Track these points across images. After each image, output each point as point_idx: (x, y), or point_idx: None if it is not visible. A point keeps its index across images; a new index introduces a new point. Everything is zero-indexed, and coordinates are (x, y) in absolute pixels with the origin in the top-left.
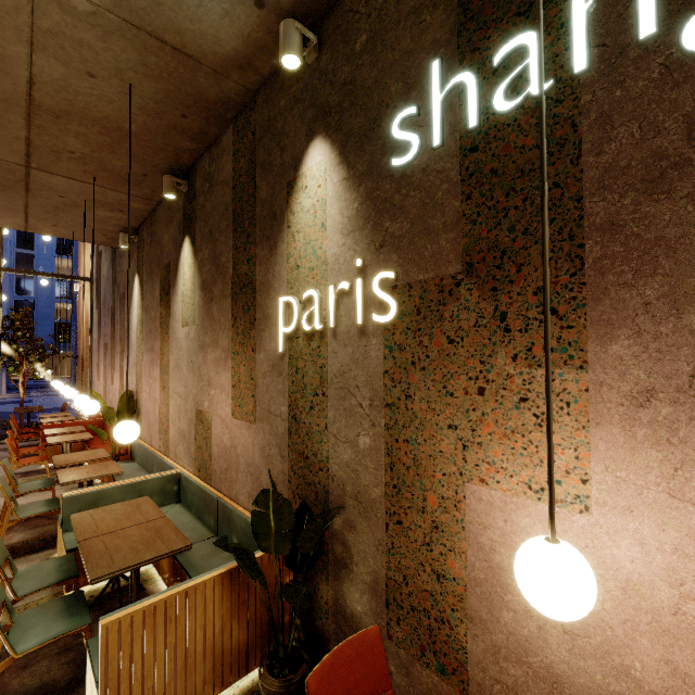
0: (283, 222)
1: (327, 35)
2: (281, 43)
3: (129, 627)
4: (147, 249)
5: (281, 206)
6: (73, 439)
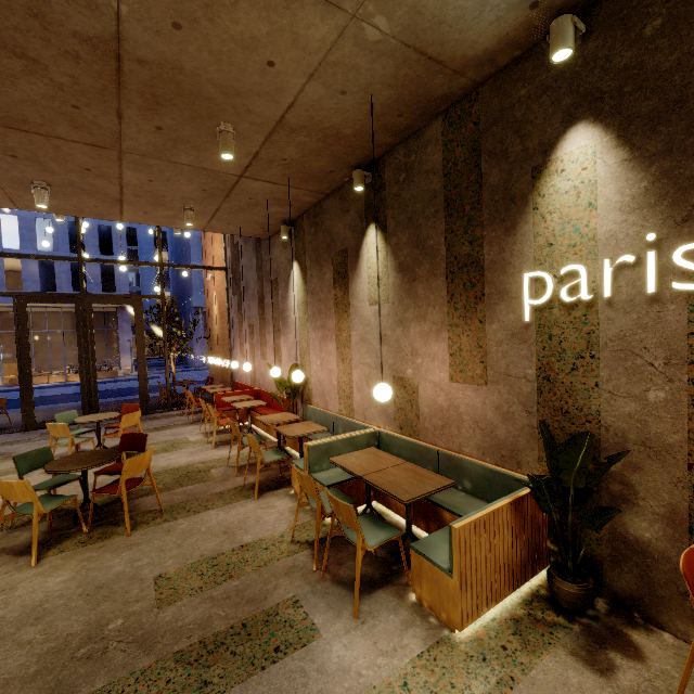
0: (527, 204)
1: (596, 22)
2: (557, 40)
3: (468, 532)
4: (310, 238)
5: (523, 190)
6: (253, 405)
